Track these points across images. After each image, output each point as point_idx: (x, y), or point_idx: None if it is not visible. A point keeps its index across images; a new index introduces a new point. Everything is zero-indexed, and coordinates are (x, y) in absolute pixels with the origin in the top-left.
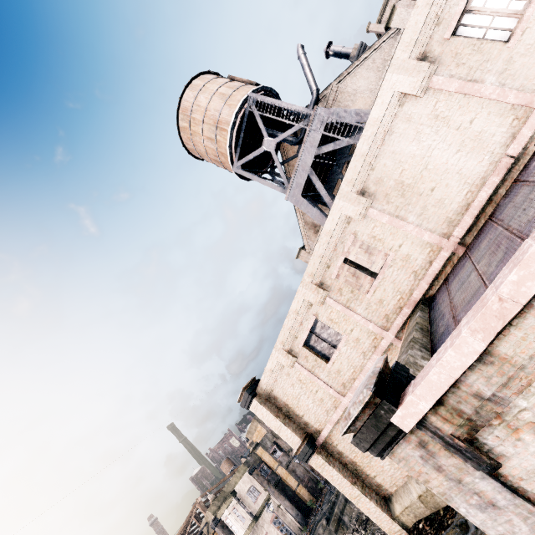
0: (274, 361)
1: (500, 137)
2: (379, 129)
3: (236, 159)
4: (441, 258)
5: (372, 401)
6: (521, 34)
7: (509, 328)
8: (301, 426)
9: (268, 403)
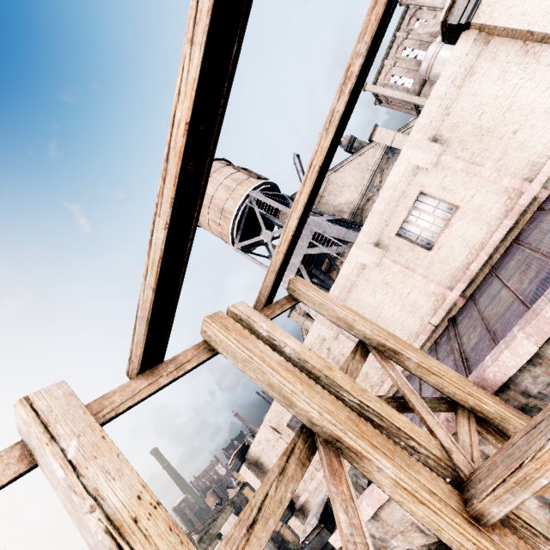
0: (262, 434)
1: (426, 309)
2: (347, 282)
3: (236, 241)
4: (389, 381)
5: (319, 525)
6: (437, 249)
7: (384, 505)
8: None
9: (256, 468)
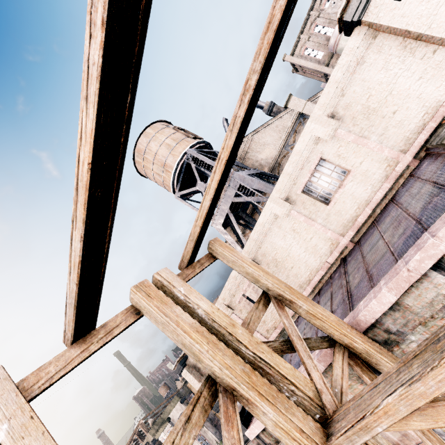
0: None
1: (324, 250)
2: (263, 228)
3: (177, 190)
4: None
5: None
6: (333, 204)
7: None
8: None
9: (194, 371)
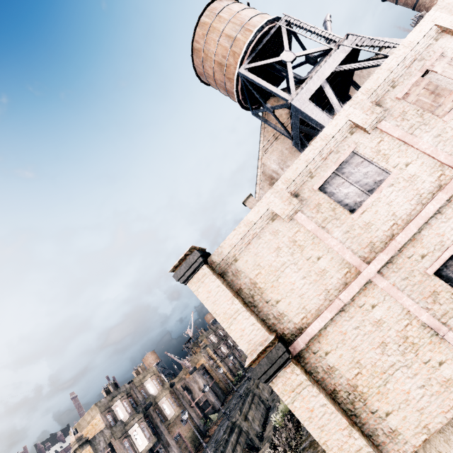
0: (263, 209)
1: None
2: None
3: (246, 61)
4: None
5: None
6: None
7: None
8: (267, 321)
9: (222, 279)
